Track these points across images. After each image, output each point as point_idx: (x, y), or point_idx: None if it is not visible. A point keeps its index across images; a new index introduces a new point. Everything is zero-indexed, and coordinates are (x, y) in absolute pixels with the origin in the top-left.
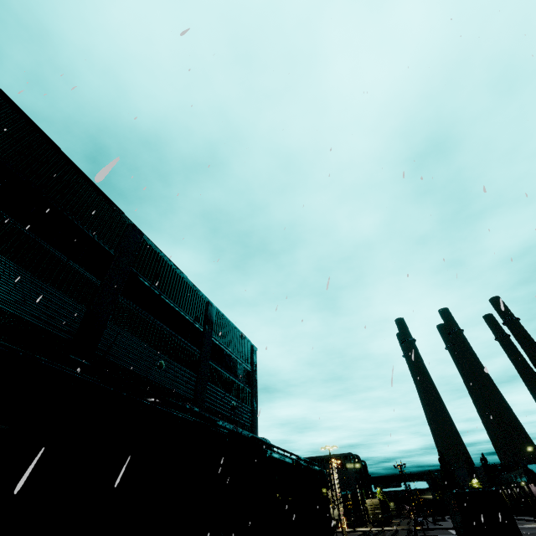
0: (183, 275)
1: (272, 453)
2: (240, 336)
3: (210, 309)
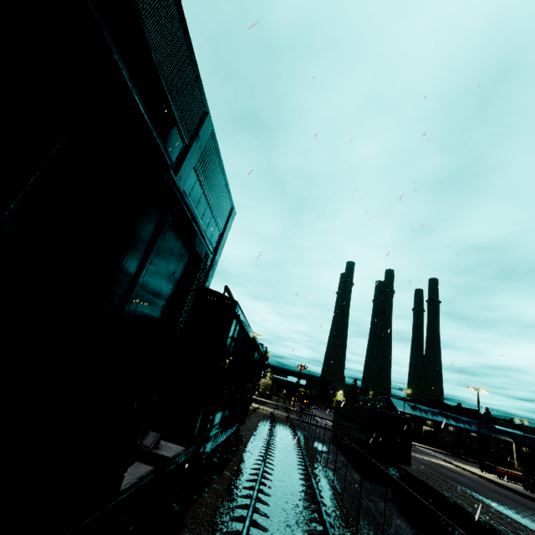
0: (187, 37)
1: (242, 317)
2: (225, 188)
3: (206, 124)
